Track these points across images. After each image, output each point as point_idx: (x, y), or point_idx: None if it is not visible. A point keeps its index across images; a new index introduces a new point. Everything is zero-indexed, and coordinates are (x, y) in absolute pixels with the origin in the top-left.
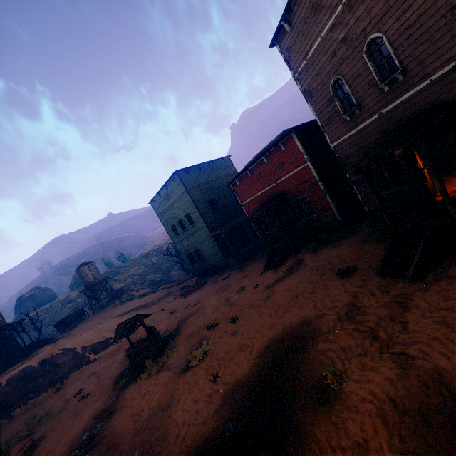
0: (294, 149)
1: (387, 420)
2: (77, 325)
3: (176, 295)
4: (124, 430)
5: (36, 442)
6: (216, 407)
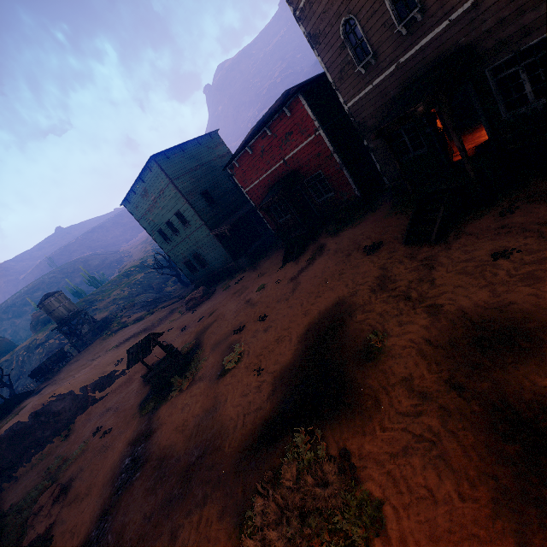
0: (302, 115)
1: (425, 355)
2: (60, 369)
3: (181, 311)
4: (172, 442)
5: (66, 486)
6: (268, 393)
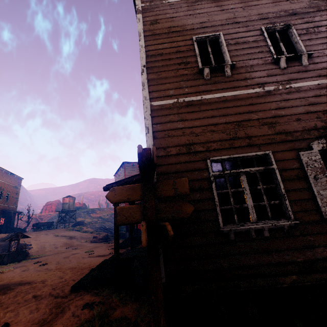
0: None
1: None
2: (43, 230)
3: (90, 240)
4: None
5: None
6: None
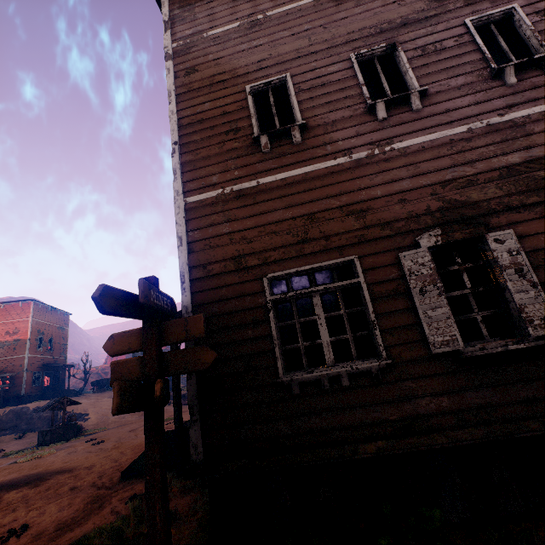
0: None
1: None
2: (107, 391)
3: None
4: None
5: None
6: None
